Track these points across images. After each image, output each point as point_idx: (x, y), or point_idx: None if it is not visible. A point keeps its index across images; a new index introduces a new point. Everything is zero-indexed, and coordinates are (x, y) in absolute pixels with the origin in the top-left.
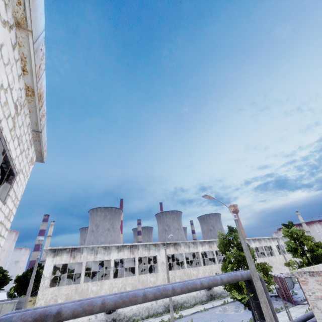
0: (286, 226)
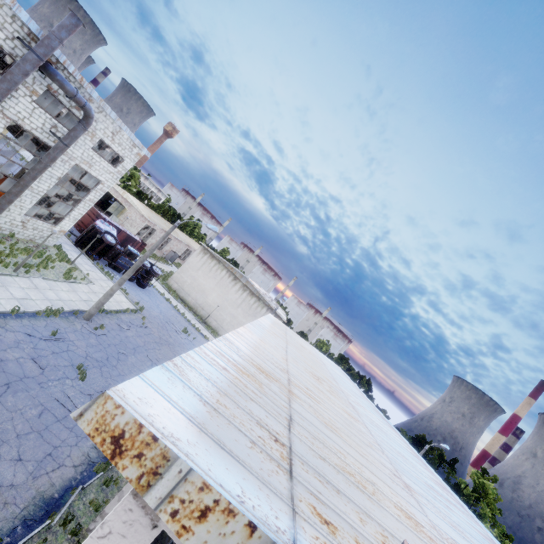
0: (136, 169)
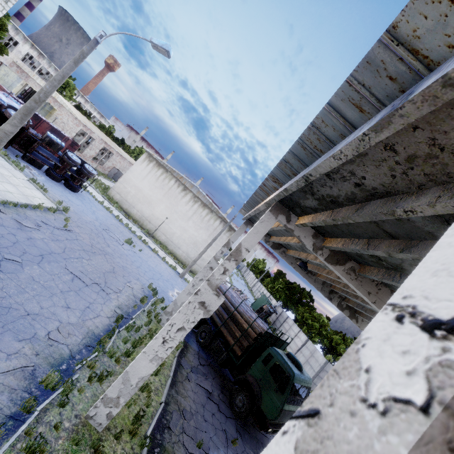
0: (70, 76)
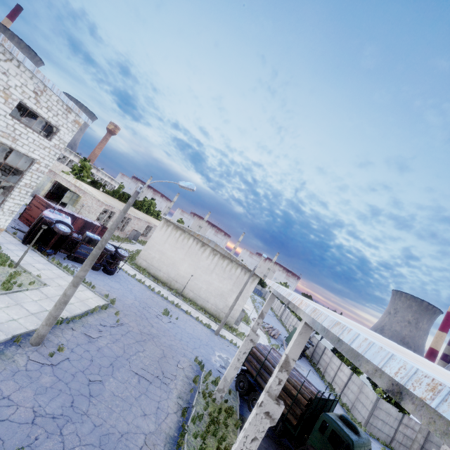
0: (85, 160)
